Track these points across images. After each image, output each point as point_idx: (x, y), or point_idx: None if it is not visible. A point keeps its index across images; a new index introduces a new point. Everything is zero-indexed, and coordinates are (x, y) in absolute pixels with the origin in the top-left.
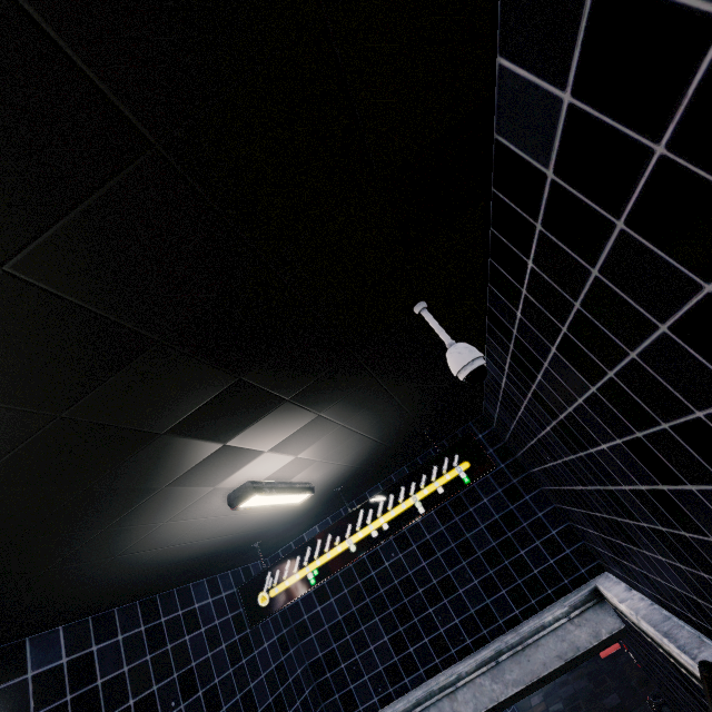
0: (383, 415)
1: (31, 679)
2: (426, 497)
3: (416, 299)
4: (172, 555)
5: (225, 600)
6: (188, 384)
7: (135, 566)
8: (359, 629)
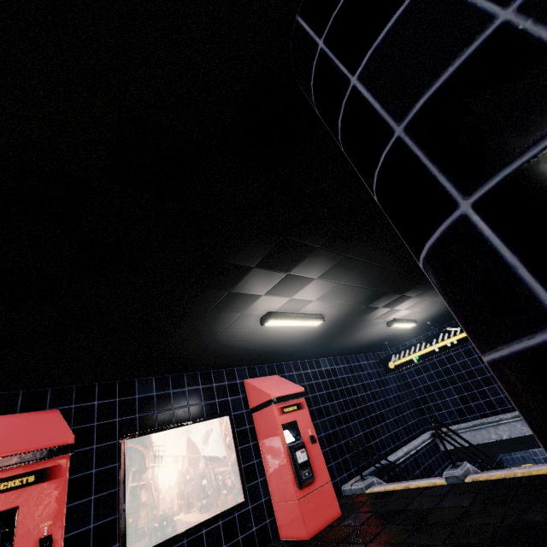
0: None
1: (323, 370)
2: None
3: None
4: (361, 341)
5: (371, 364)
6: (391, 298)
7: (351, 342)
8: (440, 390)
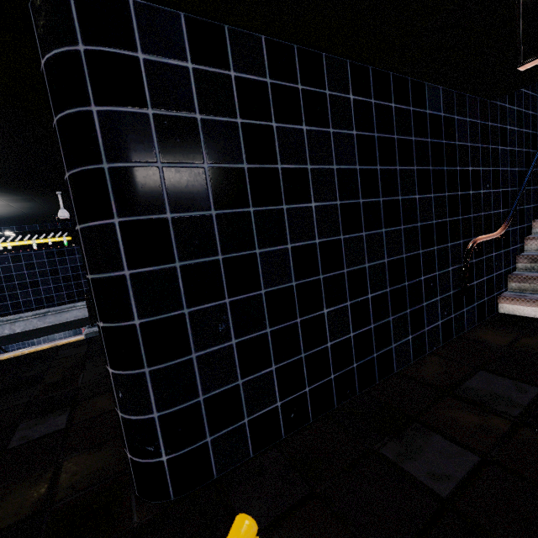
0: (32, 206)
1: None
2: (41, 243)
3: (58, 191)
4: None
5: None
6: None
7: None
8: None
